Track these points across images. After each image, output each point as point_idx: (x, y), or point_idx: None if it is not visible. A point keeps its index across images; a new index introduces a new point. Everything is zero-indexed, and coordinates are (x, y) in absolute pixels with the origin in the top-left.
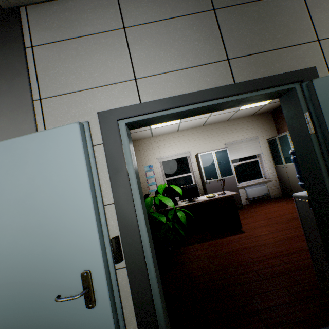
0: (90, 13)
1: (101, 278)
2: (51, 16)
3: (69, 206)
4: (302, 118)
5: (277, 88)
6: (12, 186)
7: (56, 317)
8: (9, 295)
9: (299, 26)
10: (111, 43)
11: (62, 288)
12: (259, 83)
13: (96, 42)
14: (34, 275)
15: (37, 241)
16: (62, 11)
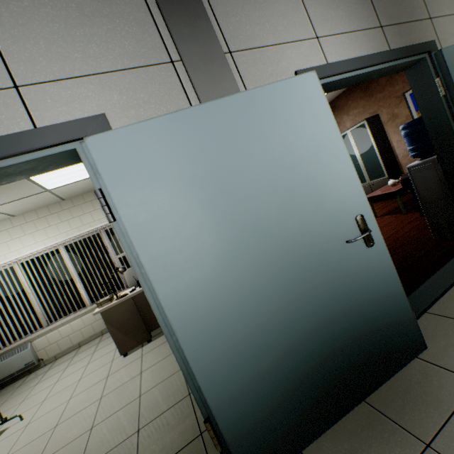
0: None
1: (371, 219)
2: None
3: (328, 159)
4: (432, 84)
5: (416, 57)
6: (263, 145)
7: (343, 267)
8: (294, 261)
9: (418, 4)
10: None
11: (342, 238)
12: (406, 50)
13: None
14: (313, 234)
15: (307, 199)
16: None
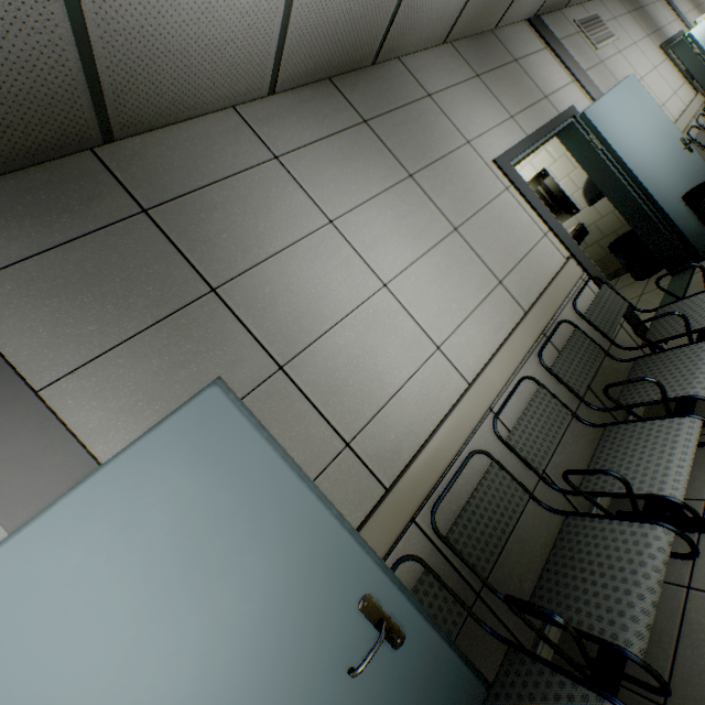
0: None
1: None
2: None
3: None
4: None
5: None
6: None
7: None
8: None
9: None
10: None
11: None
12: None
13: None
14: None
15: None
16: None
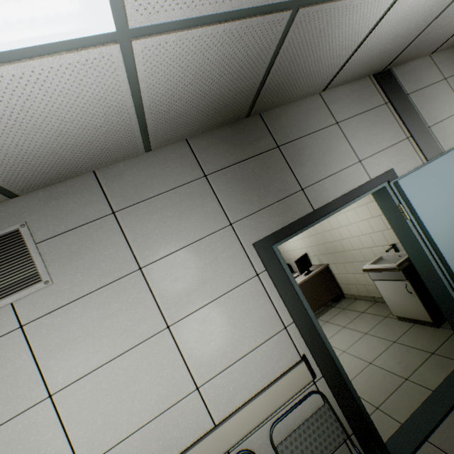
0: (425, 71)
1: None
2: (406, 74)
3: None
4: None
5: None
6: None
7: None
8: None
9: None
10: (444, 89)
11: None
12: None
13: (436, 89)
14: None
15: None
16: (410, 70)
